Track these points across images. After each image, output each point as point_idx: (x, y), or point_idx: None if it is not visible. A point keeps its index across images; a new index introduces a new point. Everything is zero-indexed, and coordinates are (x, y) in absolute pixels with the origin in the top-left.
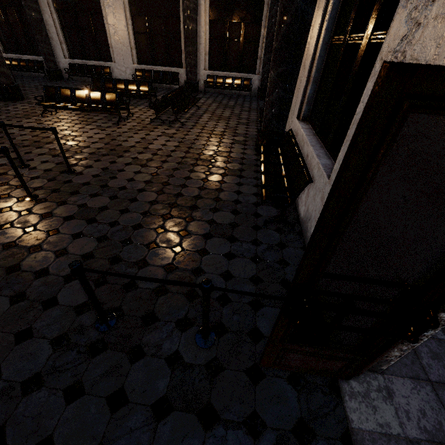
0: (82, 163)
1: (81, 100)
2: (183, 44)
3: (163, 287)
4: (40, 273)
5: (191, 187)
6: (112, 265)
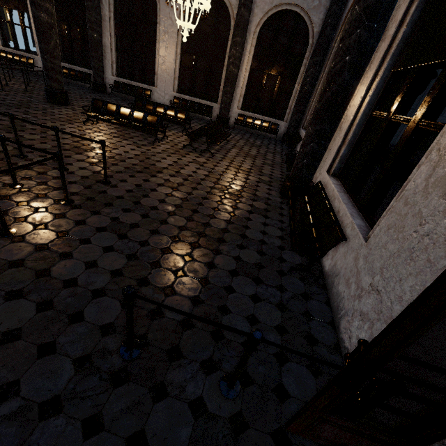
0: (117, 176)
1: (123, 116)
2: (222, 84)
3: (188, 320)
4: (69, 283)
5: (219, 219)
6: (140, 287)
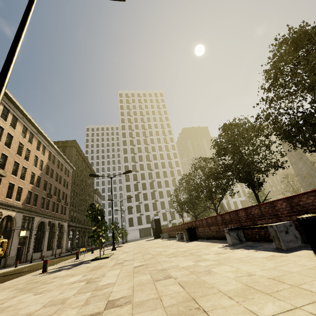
0: None
1: None
2: None
3: None
4: None
5: None
6: None
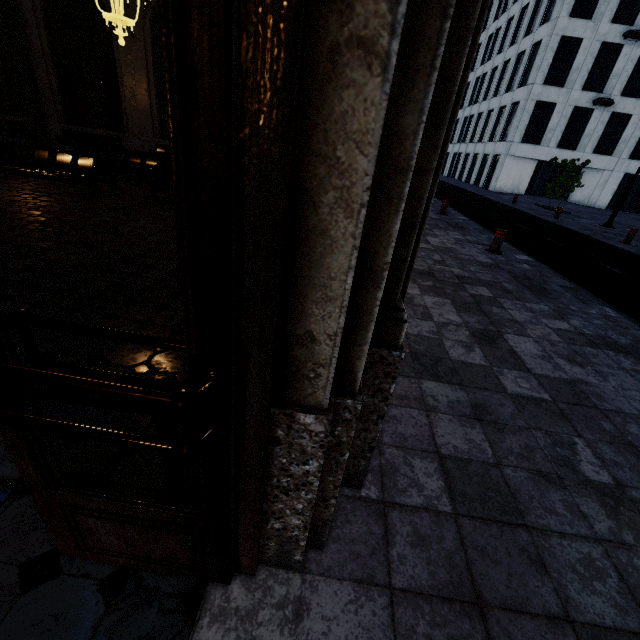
0: None
1: (41, 163)
2: None
3: None
4: None
5: (146, 277)
6: None
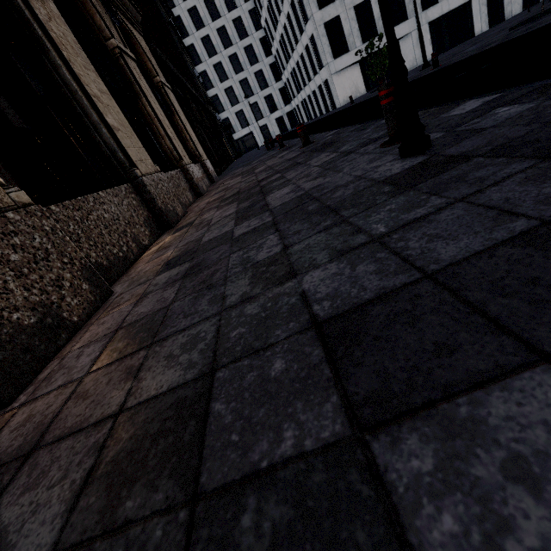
0: None
1: None
2: None
3: None
4: None
5: None
6: None
